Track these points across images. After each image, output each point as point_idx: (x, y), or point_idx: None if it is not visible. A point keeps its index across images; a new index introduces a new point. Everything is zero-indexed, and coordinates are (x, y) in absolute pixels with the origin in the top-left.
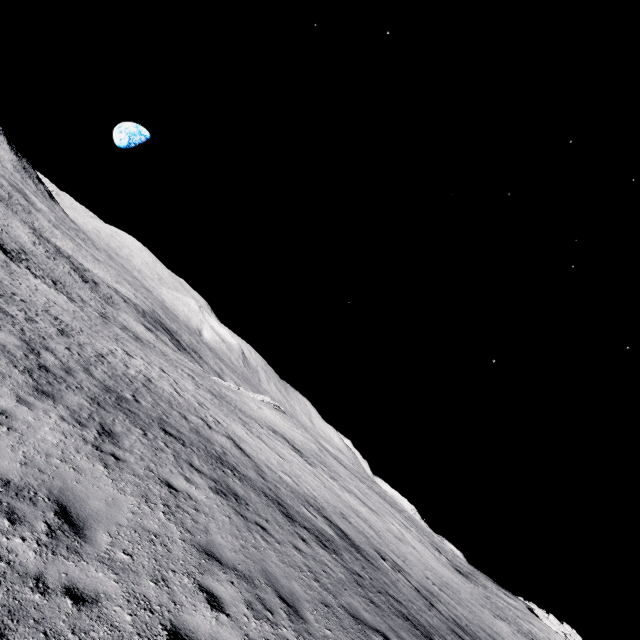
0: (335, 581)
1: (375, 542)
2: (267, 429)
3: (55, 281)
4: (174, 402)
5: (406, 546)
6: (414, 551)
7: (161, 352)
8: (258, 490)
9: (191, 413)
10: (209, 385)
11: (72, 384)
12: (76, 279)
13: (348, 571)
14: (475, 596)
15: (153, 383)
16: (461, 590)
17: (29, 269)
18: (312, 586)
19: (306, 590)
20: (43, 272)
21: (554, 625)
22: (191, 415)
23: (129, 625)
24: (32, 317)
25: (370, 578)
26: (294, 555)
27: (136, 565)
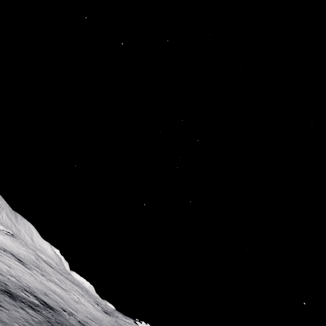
0: (37, 321)
1: (62, 304)
2: None
3: None
4: None
5: (80, 305)
6: (84, 306)
7: None
8: None
9: None
10: None
11: None
12: None
13: (44, 317)
14: (110, 322)
15: None
16: (103, 320)
17: None
18: (25, 324)
19: (21, 325)
20: None
21: (143, 325)
22: None
23: None
24: None
25: (55, 319)
26: (16, 314)
27: None
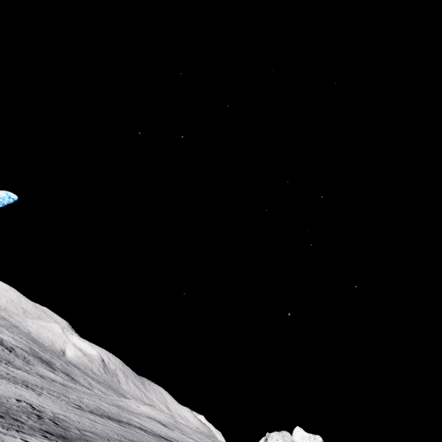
0: None
1: None
2: (146, 417)
3: (9, 362)
4: (114, 414)
5: None
6: None
7: (76, 389)
8: (155, 434)
9: (121, 416)
10: (109, 401)
11: (99, 414)
12: (7, 352)
13: None
14: None
15: (101, 408)
16: None
17: (1, 361)
18: None
19: None
20: (2, 358)
21: None
22: (122, 417)
23: (149, 440)
24: (57, 394)
25: None
26: None
27: (145, 438)
